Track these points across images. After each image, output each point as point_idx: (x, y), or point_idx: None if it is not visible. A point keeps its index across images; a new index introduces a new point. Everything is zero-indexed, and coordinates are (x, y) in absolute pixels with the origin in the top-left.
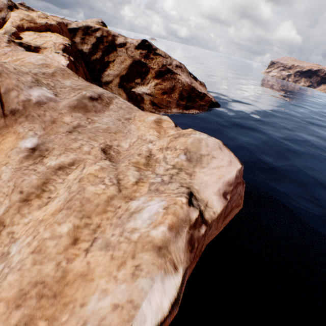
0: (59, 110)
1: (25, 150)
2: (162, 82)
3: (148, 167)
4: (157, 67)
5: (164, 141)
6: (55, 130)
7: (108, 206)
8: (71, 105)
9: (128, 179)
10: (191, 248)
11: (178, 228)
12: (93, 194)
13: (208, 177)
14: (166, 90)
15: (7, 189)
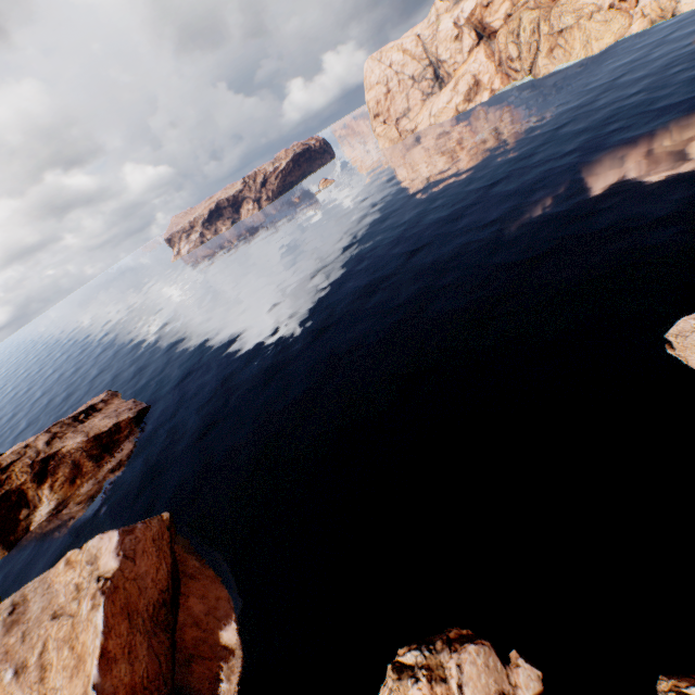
0: (2, 645)
1: (13, 678)
2: (55, 477)
3: (81, 591)
4: (28, 475)
5: (79, 569)
6: (15, 652)
7: (75, 625)
8: (5, 633)
9: (74, 608)
10: (105, 593)
11: (95, 596)
12: (65, 632)
13: (106, 559)
14: (72, 475)
15: (28, 694)
